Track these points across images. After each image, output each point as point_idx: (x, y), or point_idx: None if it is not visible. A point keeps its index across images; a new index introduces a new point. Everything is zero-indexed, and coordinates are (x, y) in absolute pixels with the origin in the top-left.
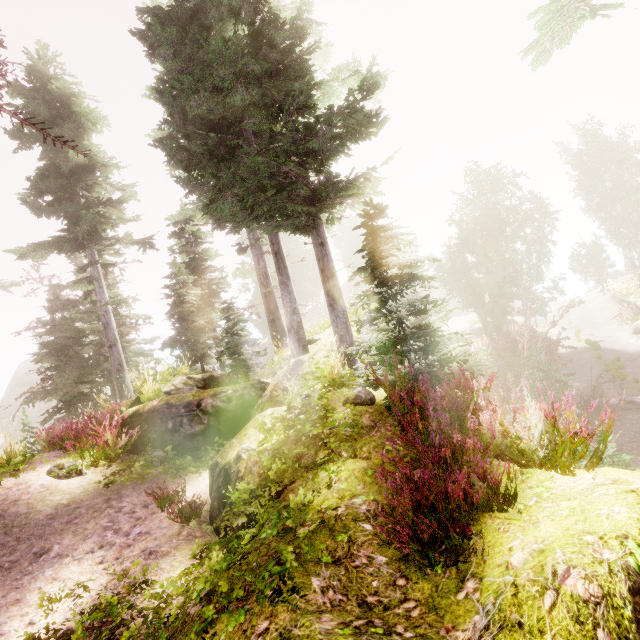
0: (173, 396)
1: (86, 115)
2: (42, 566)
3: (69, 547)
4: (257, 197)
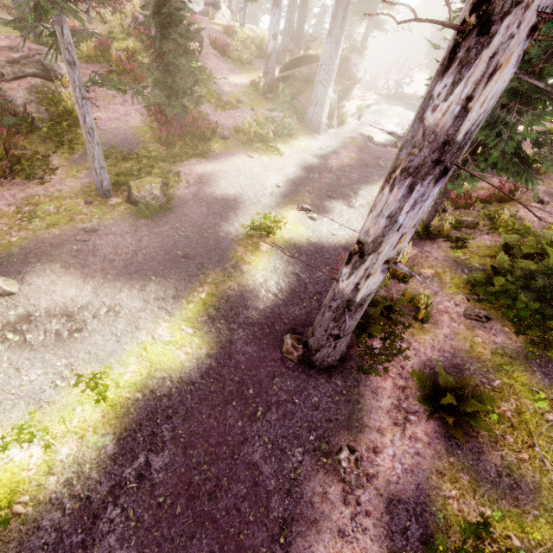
0: None
1: None
2: None
3: None
4: None
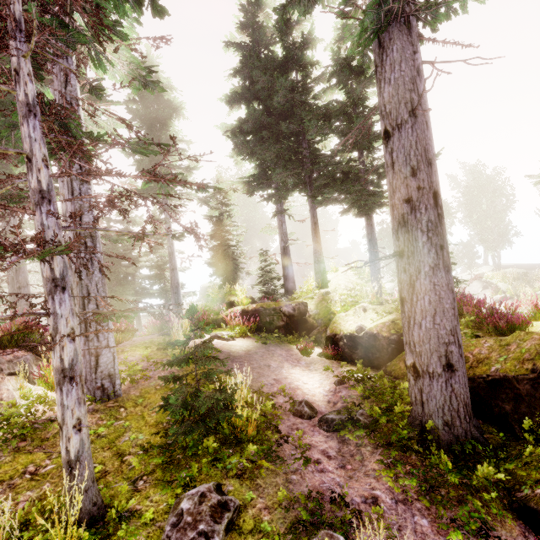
0: (263, 303)
1: (181, 106)
2: (276, 369)
3: (279, 364)
4: (367, 199)
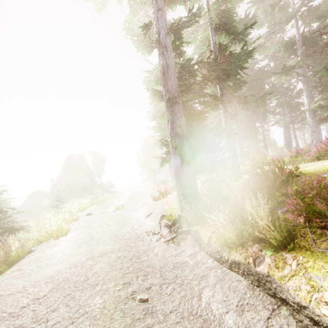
0: None
1: None
2: None
3: None
4: None
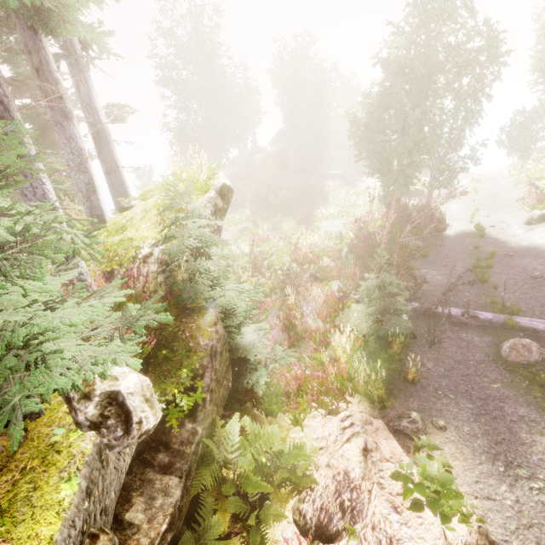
0: None
1: None
2: None
3: None
4: None
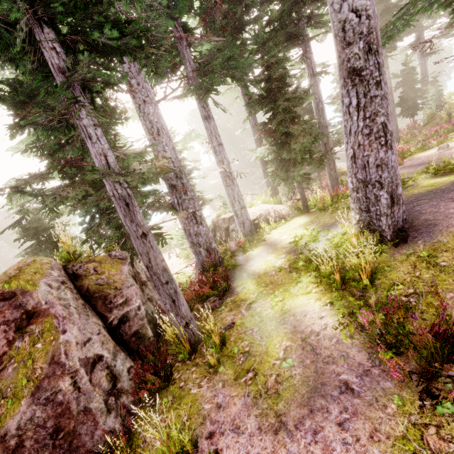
0: None
1: None
2: None
3: None
4: None
